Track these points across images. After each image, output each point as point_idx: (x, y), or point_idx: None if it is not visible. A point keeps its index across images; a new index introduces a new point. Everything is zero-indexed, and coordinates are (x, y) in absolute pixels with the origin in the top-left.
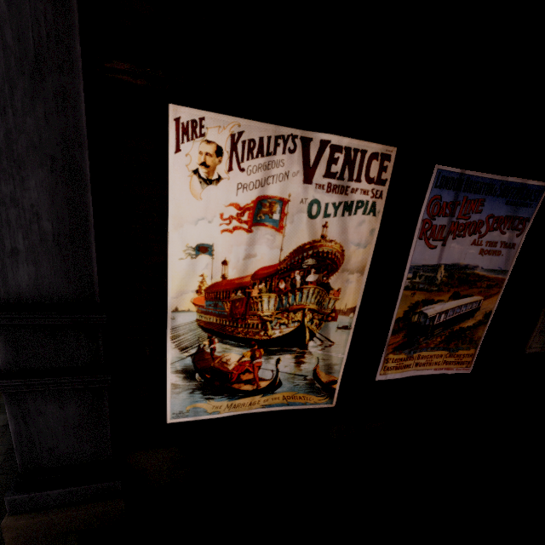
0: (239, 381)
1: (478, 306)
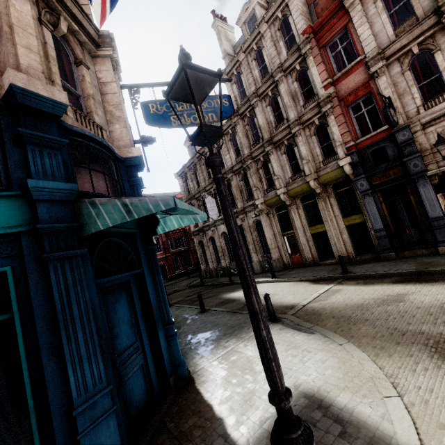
0: None
1: None
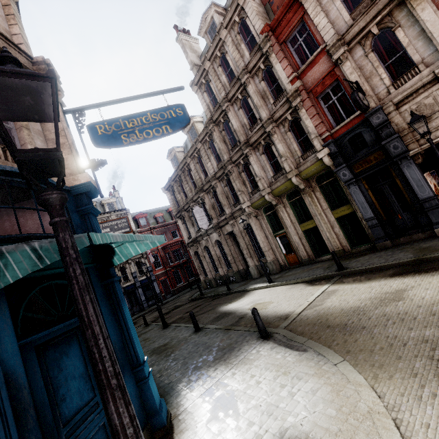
0: None
1: None
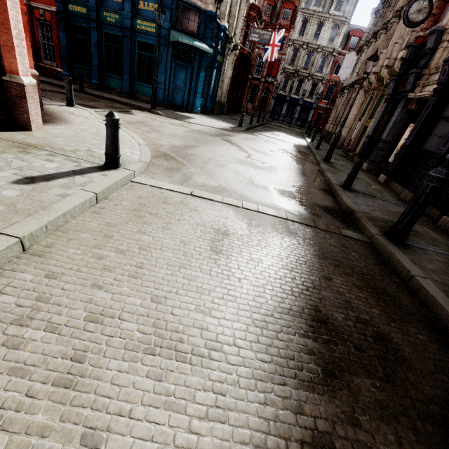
0: None
1: None
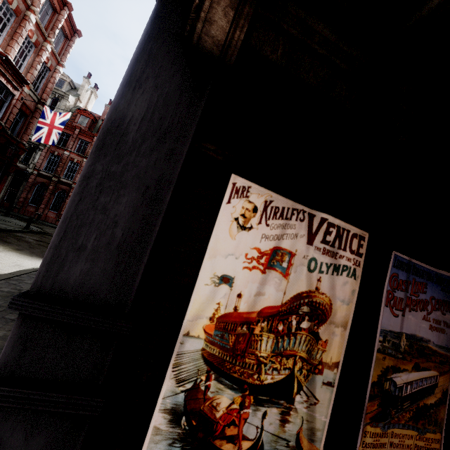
0: (222, 435)
1: (435, 381)
